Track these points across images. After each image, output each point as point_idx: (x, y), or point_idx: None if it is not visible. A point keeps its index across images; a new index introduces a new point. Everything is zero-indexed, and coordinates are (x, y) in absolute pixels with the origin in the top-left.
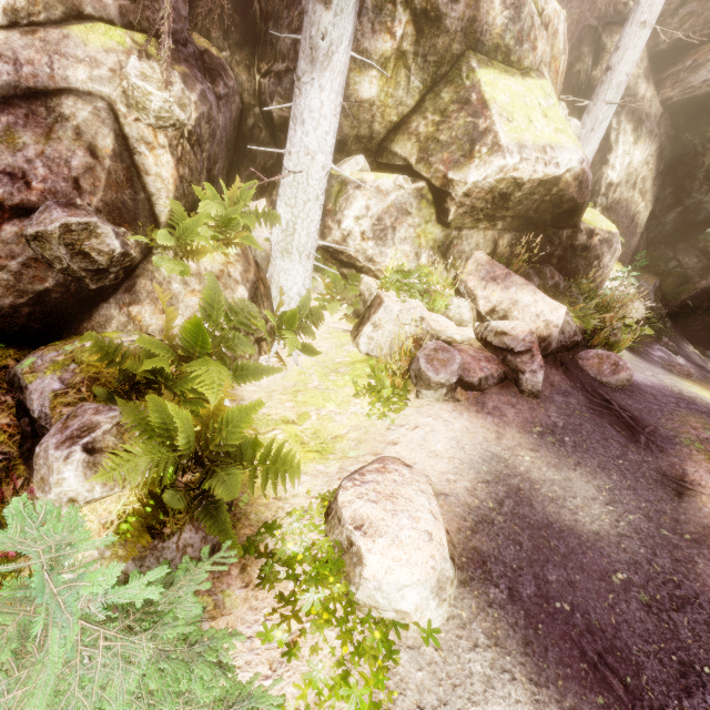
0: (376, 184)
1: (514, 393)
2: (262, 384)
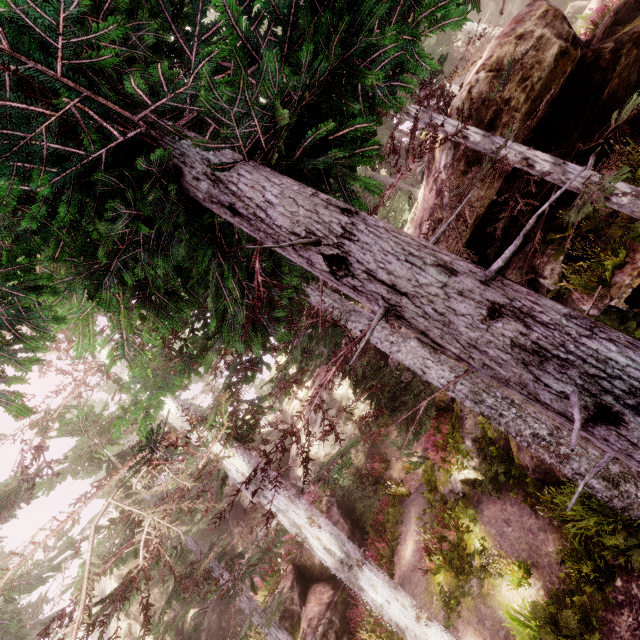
0: None
1: None
2: None
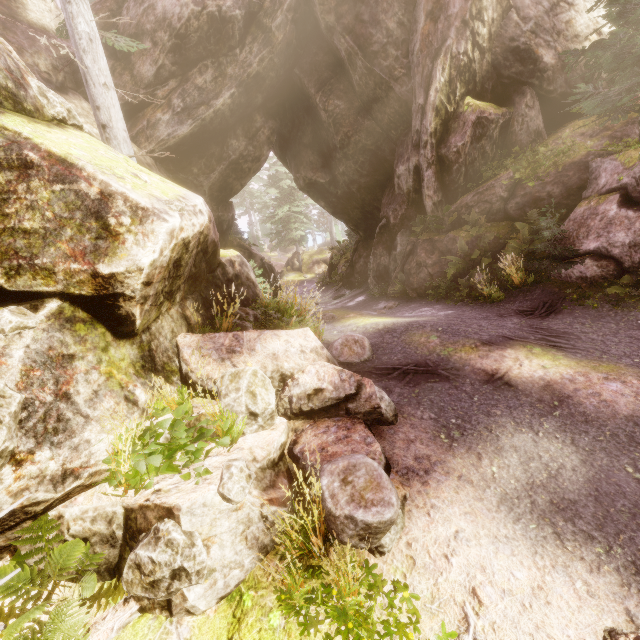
0: None
1: (390, 430)
2: None
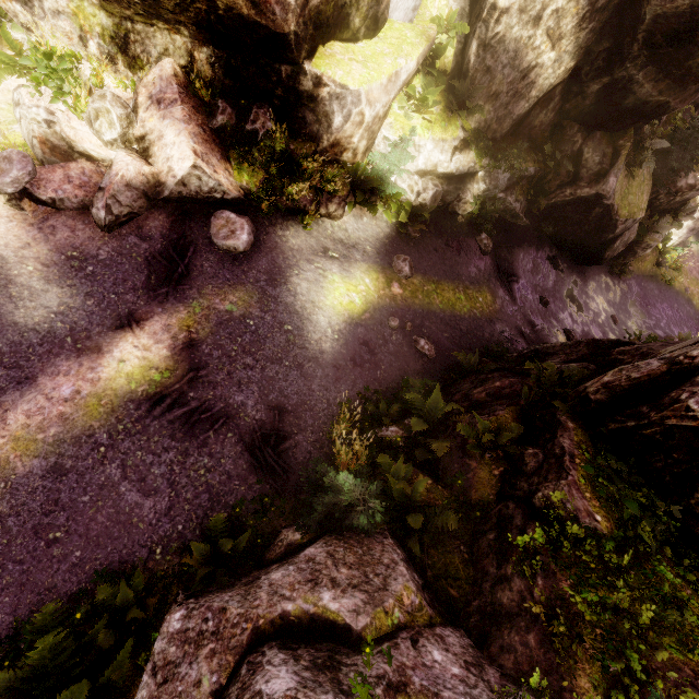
0: None
1: (89, 221)
2: None
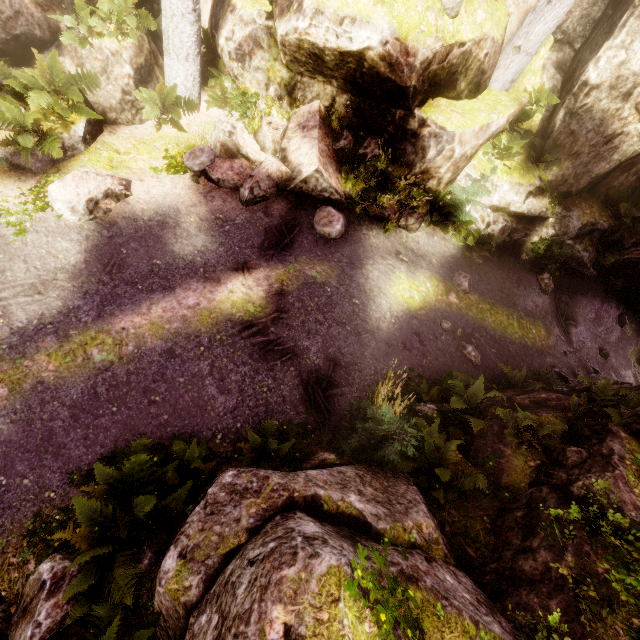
0: (241, 13)
1: (235, 197)
2: (134, 132)
